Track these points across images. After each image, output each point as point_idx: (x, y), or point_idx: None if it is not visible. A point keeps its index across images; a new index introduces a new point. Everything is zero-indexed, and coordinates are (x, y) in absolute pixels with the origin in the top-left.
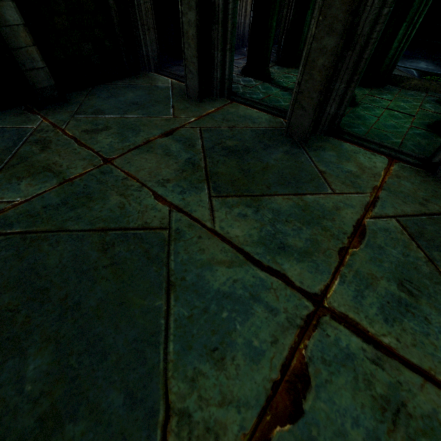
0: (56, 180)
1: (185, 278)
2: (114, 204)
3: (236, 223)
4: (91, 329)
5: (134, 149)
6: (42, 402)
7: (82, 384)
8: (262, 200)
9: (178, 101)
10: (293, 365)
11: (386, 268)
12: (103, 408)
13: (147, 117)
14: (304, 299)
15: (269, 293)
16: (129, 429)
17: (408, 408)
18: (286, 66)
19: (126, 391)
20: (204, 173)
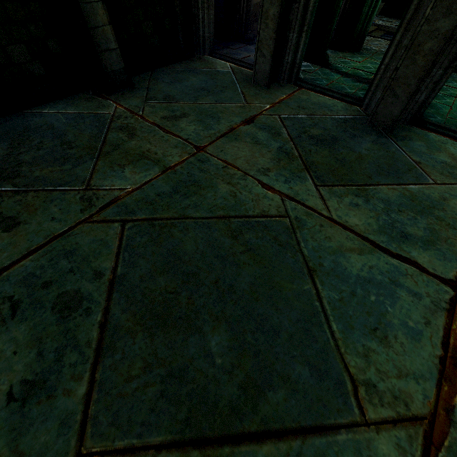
0: (158, 168)
1: (323, 264)
2: (225, 193)
3: (351, 212)
4: (254, 310)
5: (221, 137)
6: (237, 373)
7: (266, 358)
8: (368, 190)
9: (246, 87)
10: (451, 343)
11: None
12: (294, 379)
13: (220, 104)
14: (442, 284)
15: (407, 279)
16: (325, 397)
17: None
18: (339, 50)
19: (308, 364)
20: (301, 162)
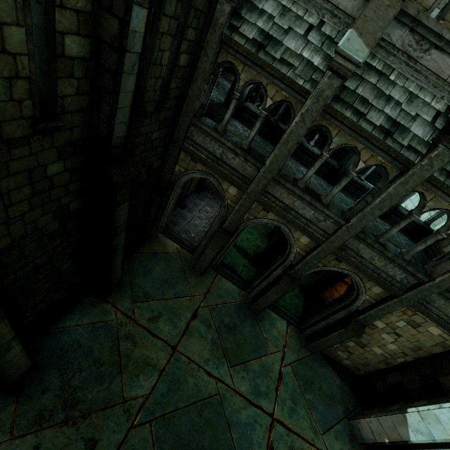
0: (157, 373)
1: (233, 420)
2: (192, 384)
3: (242, 383)
4: None
5: (183, 334)
6: None
7: None
8: (248, 365)
9: (189, 276)
10: (269, 444)
11: (288, 394)
12: None
13: (178, 298)
14: (269, 417)
15: (259, 418)
16: None
17: (295, 447)
18: None
19: None
20: (222, 350)
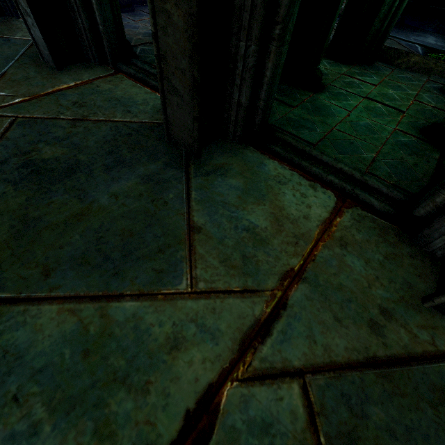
0: None
1: None
2: None
3: None
4: None
5: None
6: None
7: None
8: (0, 317)
9: (22, 66)
10: None
11: None
12: None
13: None
14: None
15: None
16: None
17: None
18: None
19: None
20: None
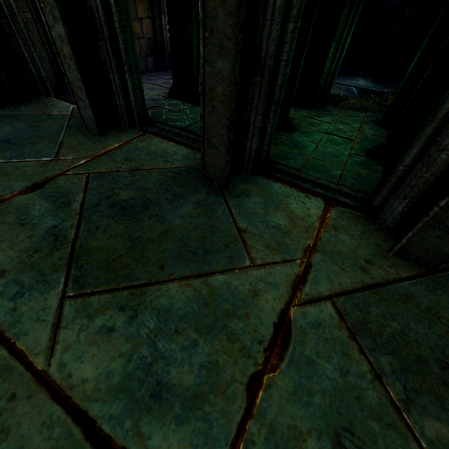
0: None
1: None
2: None
3: (91, 350)
4: None
5: None
6: None
7: None
8: (146, 294)
9: (72, 135)
10: None
11: (316, 407)
12: None
13: (14, 162)
14: None
15: None
16: None
17: None
18: None
19: None
20: (69, 251)
